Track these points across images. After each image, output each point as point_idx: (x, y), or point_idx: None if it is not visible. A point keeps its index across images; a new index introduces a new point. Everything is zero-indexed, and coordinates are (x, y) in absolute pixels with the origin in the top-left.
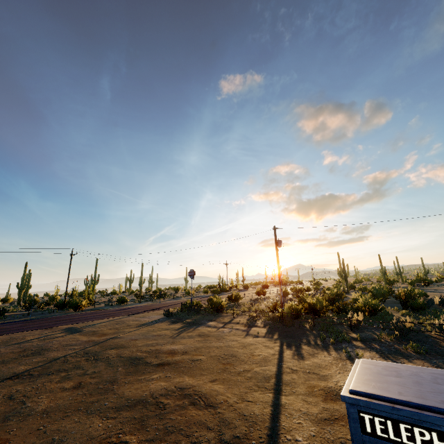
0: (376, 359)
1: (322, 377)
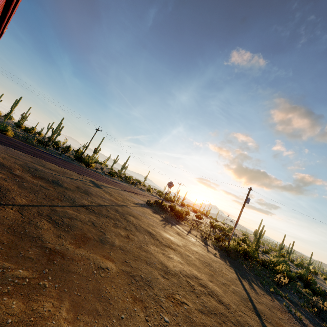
0: (309, 324)
1: (281, 320)
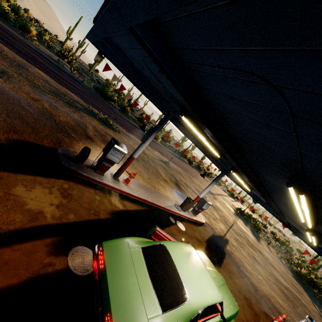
0: None
1: None
